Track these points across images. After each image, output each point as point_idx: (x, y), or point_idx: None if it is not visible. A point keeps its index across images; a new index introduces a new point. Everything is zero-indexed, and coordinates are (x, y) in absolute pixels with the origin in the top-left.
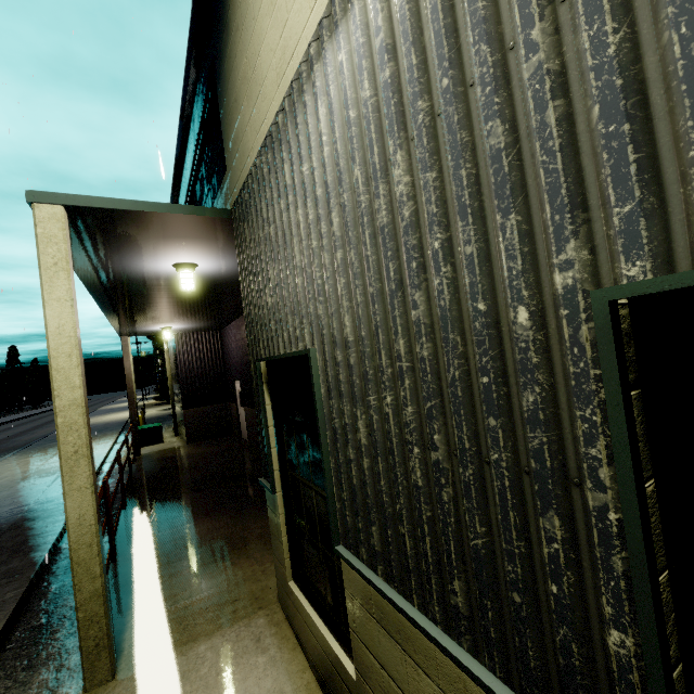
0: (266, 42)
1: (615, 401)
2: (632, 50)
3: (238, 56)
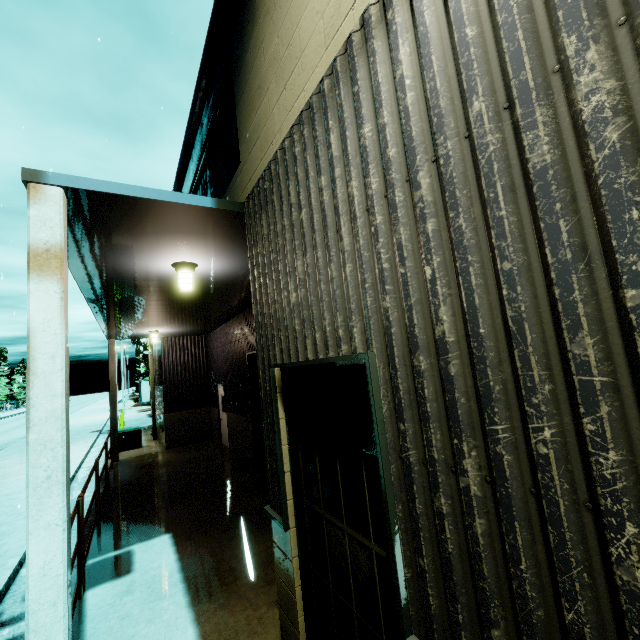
0: (309, 8)
1: None
2: None
3: (265, 41)
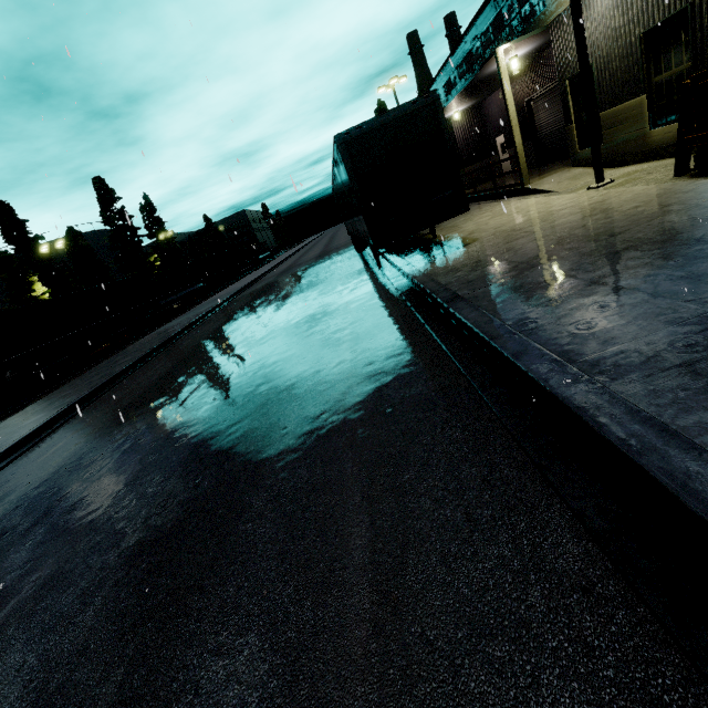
0: None
1: (639, 47)
2: (641, 7)
3: None
